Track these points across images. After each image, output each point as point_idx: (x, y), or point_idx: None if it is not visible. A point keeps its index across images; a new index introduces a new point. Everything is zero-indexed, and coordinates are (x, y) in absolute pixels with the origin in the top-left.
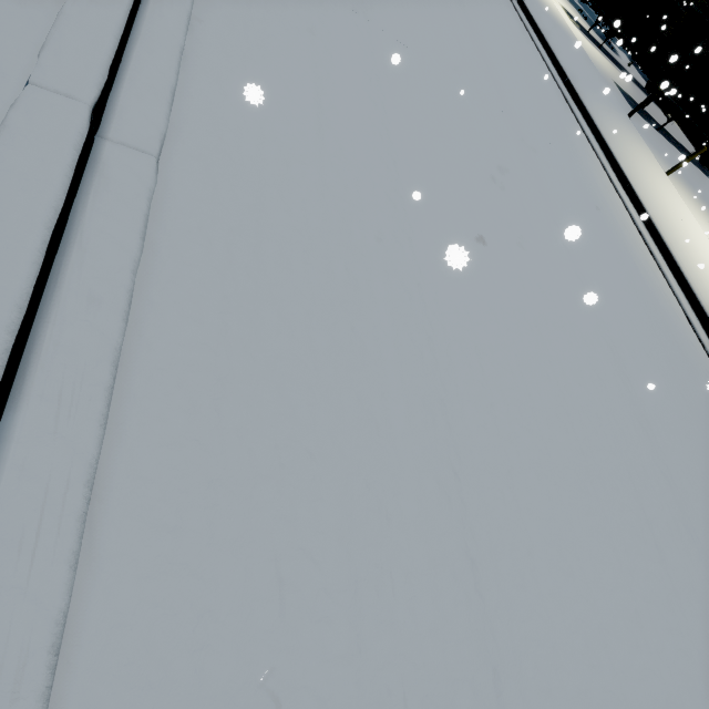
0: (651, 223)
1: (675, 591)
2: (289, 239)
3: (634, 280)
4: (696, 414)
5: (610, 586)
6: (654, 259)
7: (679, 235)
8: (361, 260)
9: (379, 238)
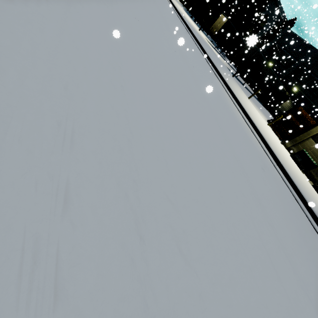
0: (246, 112)
1: (288, 298)
2: (9, 56)
3: (242, 132)
4: (276, 192)
5: (255, 307)
6: (248, 126)
7: (256, 118)
8: (80, 87)
9: (98, 79)
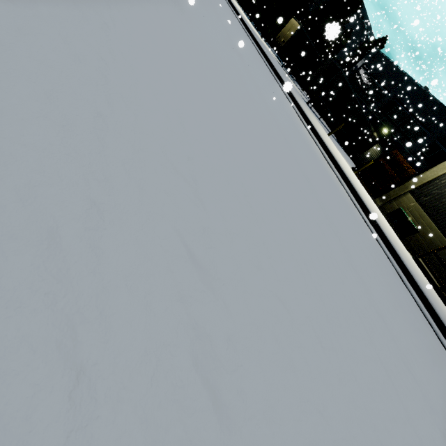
0: (327, 148)
1: None
2: None
3: (324, 173)
4: (376, 263)
5: None
6: (331, 168)
7: (340, 160)
8: None
9: None
